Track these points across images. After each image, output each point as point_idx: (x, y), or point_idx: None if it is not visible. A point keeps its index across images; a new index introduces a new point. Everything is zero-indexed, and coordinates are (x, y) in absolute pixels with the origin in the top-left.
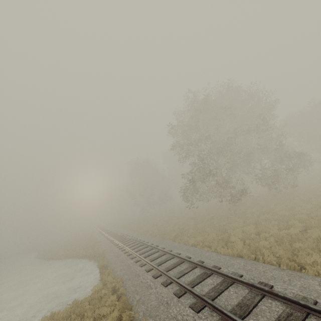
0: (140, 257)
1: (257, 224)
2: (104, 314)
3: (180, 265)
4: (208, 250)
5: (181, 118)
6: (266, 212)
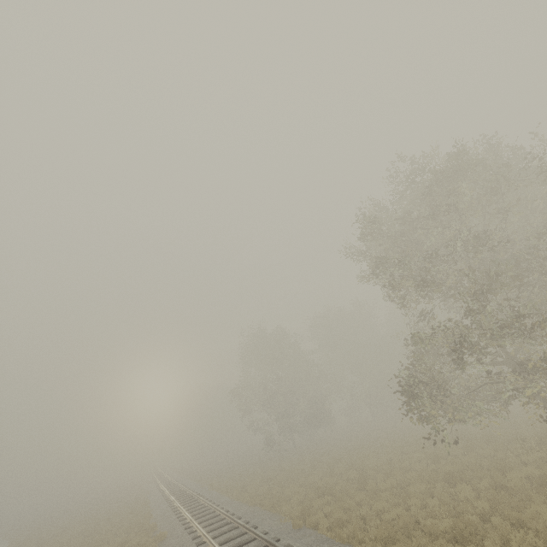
0: None
1: None
2: None
3: None
4: None
5: (380, 217)
6: None
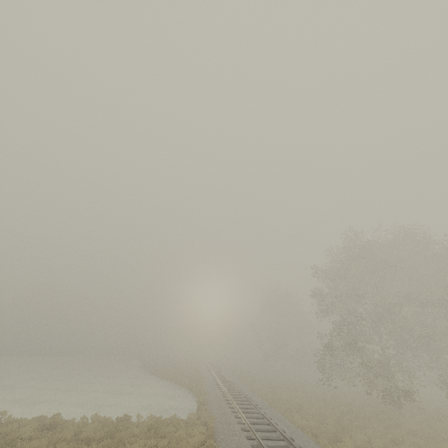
0: (238, 409)
1: (395, 443)
2: (194, 434)
3: (271, 432)
4: (311, 437)
5: (334, 258)
6: (425, 436)
